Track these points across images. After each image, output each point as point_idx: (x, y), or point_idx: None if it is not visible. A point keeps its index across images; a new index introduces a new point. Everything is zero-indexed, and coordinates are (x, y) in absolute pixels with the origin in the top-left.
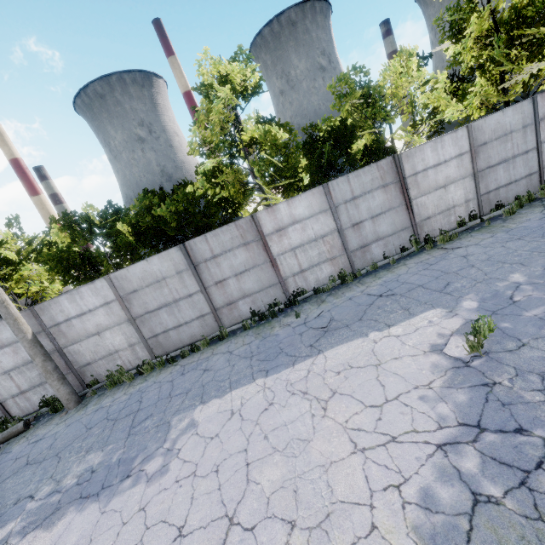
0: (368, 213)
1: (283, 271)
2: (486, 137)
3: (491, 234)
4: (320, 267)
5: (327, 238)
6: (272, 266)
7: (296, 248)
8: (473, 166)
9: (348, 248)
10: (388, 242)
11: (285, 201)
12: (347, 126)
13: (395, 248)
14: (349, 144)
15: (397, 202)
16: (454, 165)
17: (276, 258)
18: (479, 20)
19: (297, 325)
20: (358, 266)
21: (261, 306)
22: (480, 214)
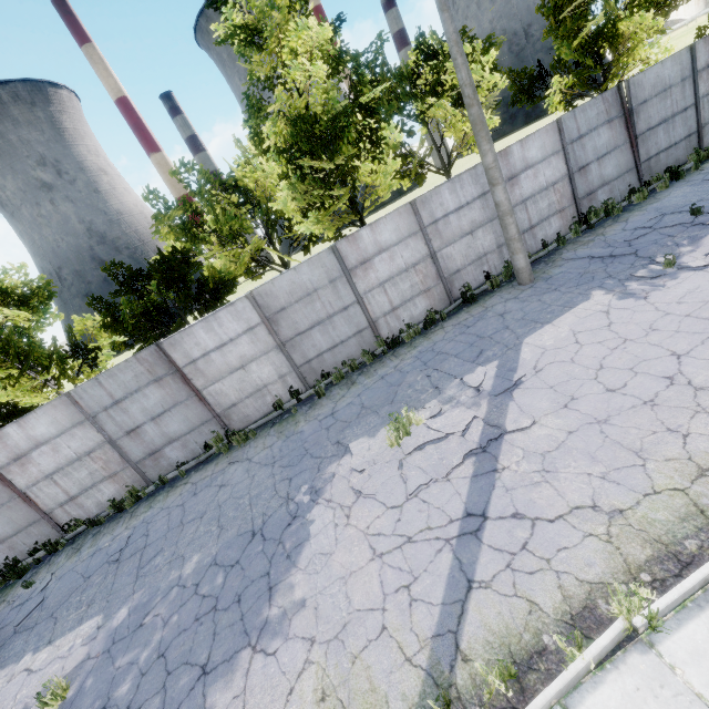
0: (145, 415)
1: (43, 504)
2: (282, 301)
3: (276, 439)
4: (98, 488)
5: (96, 454)
6: (25, 501)
7: (53, 473)
8: (274, 338)
9: (131, 459)
10: (188, 441)
11: (14, 422)
12: (175, 253)
13: (200, 445)
14: (183, 277)
15: (183, 394)
16: (246, 342)
17: (26, 491)
18: (273, 133)
19: (17, 606)
20: (153, 476)
21: (26, 549)
22: (305, 387)
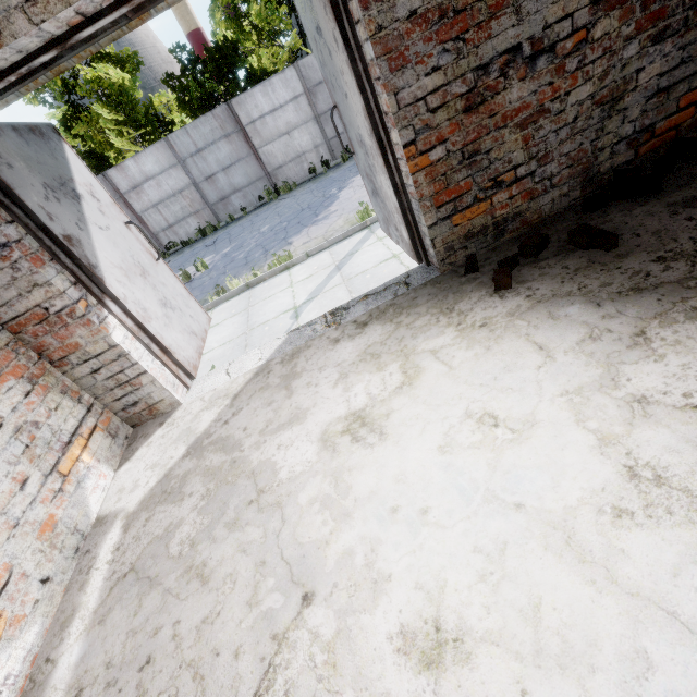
0: (218, 165)
1: (152, 227)
2: (321, 75)
3: (312, 185)
4: (187, 222)
5: (185, 193)
6: (141, 223)
7: (158, 204)
8: (312, 109)
9: (208, 201)
10: (247, 193)
11: (131, 158)
12: (227, 42)
13: (255, 198)
14: (233, 67)
15: (245, 152)
16: (292, 110)
17: (141, 215)
18: None
19: None
20: (223, 218)
21: None
22: (333, 159)
